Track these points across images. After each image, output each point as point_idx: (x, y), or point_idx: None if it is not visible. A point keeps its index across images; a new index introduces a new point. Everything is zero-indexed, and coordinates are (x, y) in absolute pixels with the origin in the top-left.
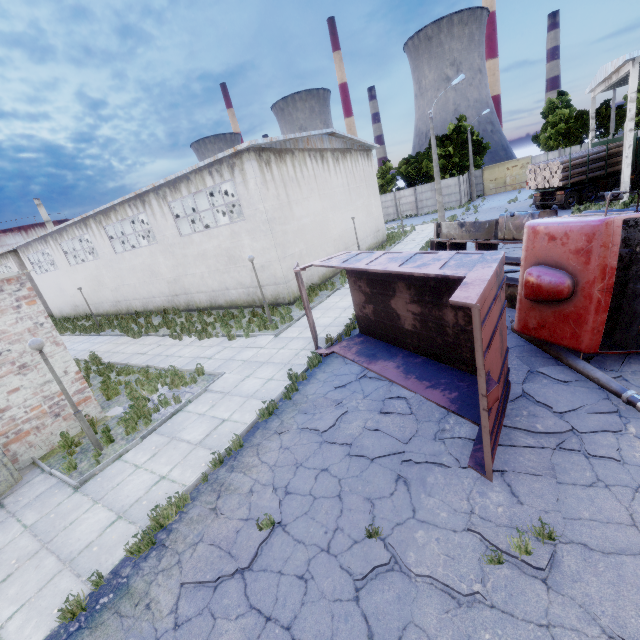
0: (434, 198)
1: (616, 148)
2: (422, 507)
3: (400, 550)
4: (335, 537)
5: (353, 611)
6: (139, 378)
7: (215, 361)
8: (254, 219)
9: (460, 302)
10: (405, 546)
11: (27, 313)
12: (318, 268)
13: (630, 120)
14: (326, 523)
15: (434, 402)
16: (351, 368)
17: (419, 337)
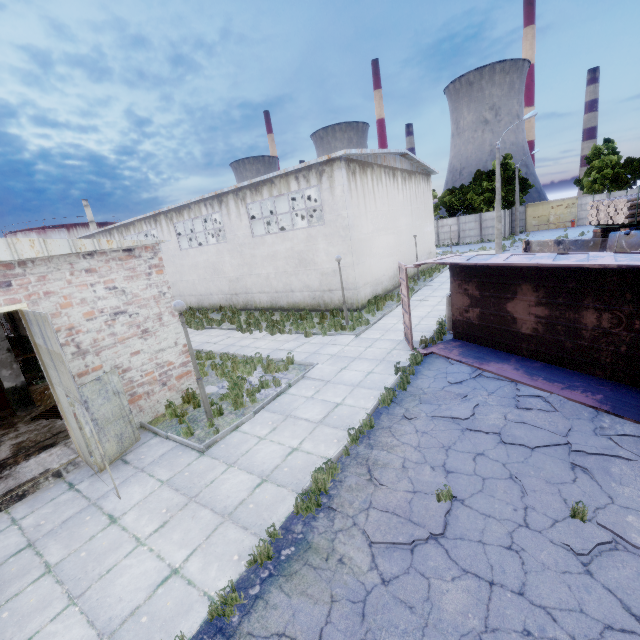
0: (477, 229)
1: None
2: (618, 494)
3: (618, 531)
4: (529, 514)
5: (591, 583)
6: (225, 362)
7: (299, 353)
8: (334, 224)
9: None
10: (621, 528)
11: (155, 281)
12: (382, 279)
13: None
14: (510, 501)
15: (578, 402)
16: (460, 368)
17: (539, 341)
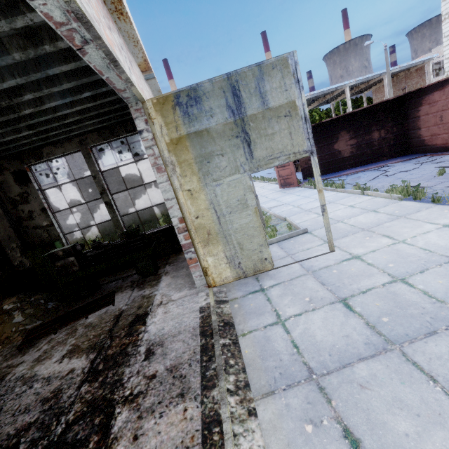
0: None
1: None
2: None
3: None
4: None
5: None
6: None
7: None
8: None
9: None
10: None
11: None
12: None
13: None
14: None
15: (397, 162)
16: (333, 179)
17: (355, 157)
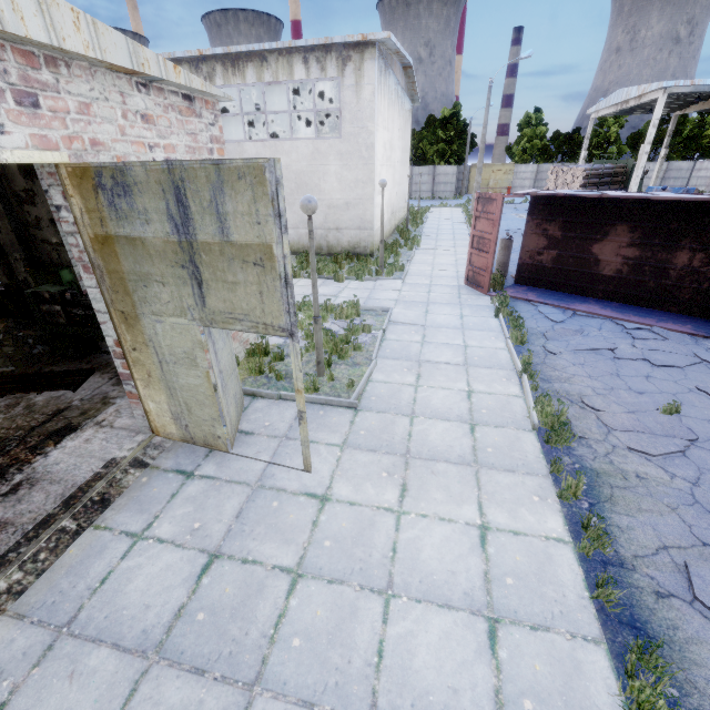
0: (430, 184)
1: (619, 168)
2: None
3: None
4: None
5: None
6: None
7: (350, 299)
8: (355, 140)
9: None
10: None
11: None
12: (385, 223)
13: (648, 144)
14: None
15: (679, 331)
16: (549, 309)
17: (620, 282)
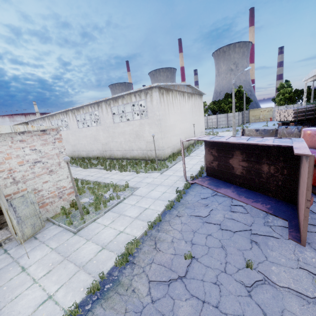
0: (226, 121)
1: None
2: (270, 256)
3: (266, 274)
4: (227, 266)
5: (250, 301)
6: (94, 186)
7: (132, 182)
8: (153, 118)
9: (302, 154)
10: (268, 273)
11: (57, 146)
12: (177, 145)
13: None
14: (219, 259)
15: (259, 208)
16: (207, 190)
17: (244, 178)
